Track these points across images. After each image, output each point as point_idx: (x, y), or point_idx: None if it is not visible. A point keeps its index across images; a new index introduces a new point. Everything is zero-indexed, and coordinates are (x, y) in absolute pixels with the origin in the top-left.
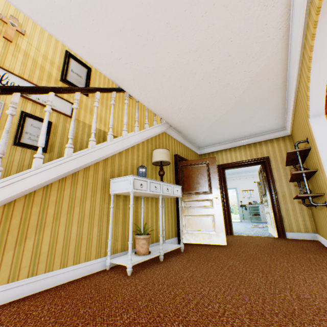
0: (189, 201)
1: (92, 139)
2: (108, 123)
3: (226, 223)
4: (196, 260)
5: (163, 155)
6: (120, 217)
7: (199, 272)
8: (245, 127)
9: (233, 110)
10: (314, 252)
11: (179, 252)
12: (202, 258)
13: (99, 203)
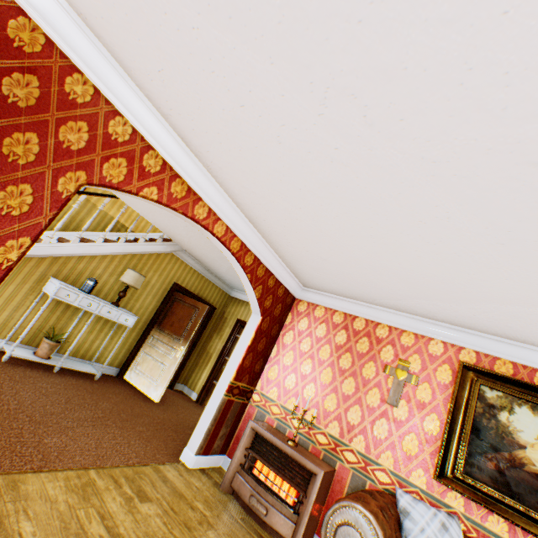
0: (158, 339)
1: (49, 236)
2: (129, 214)
3: (205, 388)
4: (83, 387)
5: (131, 277)
6: (45, 315)
7: (58, 390)
8: None
9: None
10: None
11: (91, 378)
12: (92, 390)
13: (25, 292)
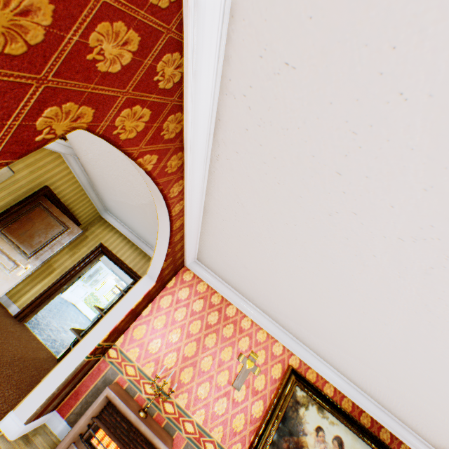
0: None
1: None
2: None
3: (32, 305)
4: None
5: None
6: None
7: None
8: (150, 236)
9: (139, 210)
10: (27, 393)
11: None
12: None
13: None
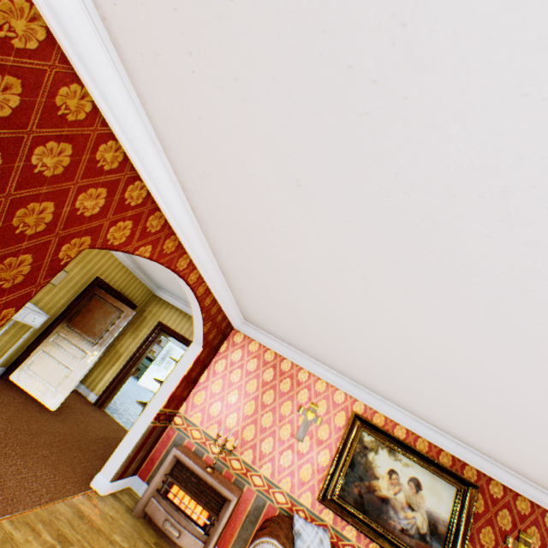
0: (65, 338)
1: None
2: None
3: (108, 391)
4: None
5: None
6: None
7: None
8: None
9: None
10: None
11: None
12: None
13: None
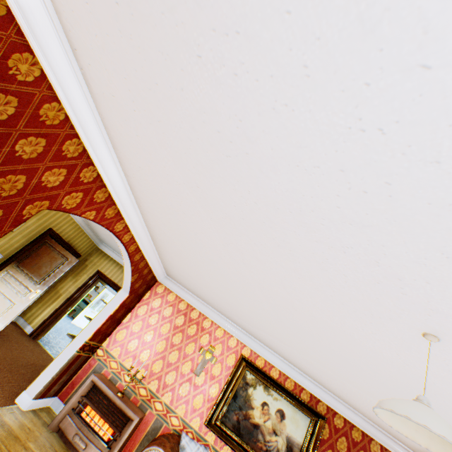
0: (13, 276)
1: None
2: None
3: (43, 325)
4: None
5: None
6: None
7: None
8: None
9: None
10: None
11: None
12: None
13: None
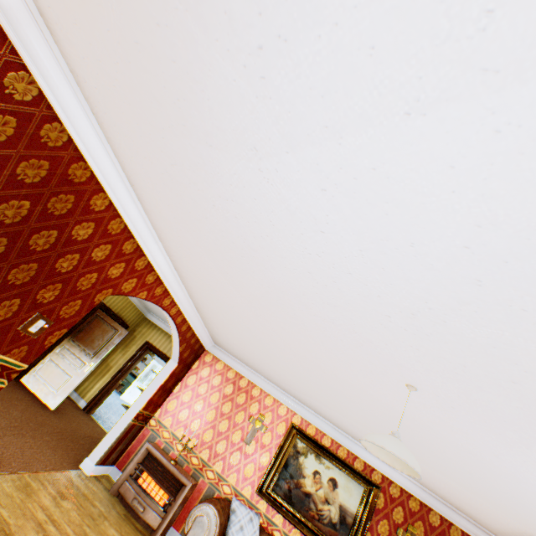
0: (69, 350)
1: None
2: None
3: (96, 398)
4: None
5: None
6: None
7: None
8: None
9: None
10: None
11: None
12: (1, 396)
13: None
